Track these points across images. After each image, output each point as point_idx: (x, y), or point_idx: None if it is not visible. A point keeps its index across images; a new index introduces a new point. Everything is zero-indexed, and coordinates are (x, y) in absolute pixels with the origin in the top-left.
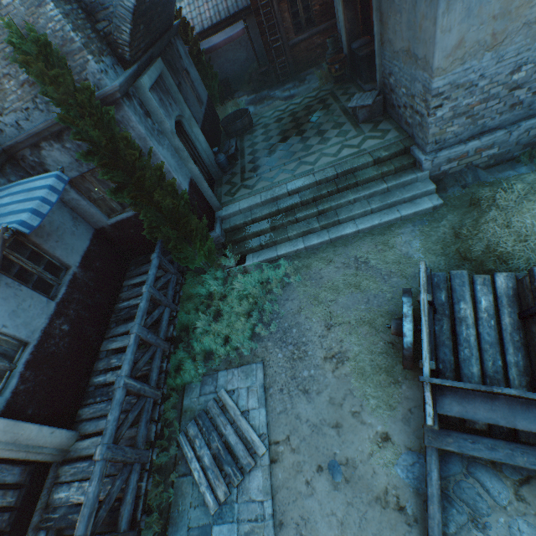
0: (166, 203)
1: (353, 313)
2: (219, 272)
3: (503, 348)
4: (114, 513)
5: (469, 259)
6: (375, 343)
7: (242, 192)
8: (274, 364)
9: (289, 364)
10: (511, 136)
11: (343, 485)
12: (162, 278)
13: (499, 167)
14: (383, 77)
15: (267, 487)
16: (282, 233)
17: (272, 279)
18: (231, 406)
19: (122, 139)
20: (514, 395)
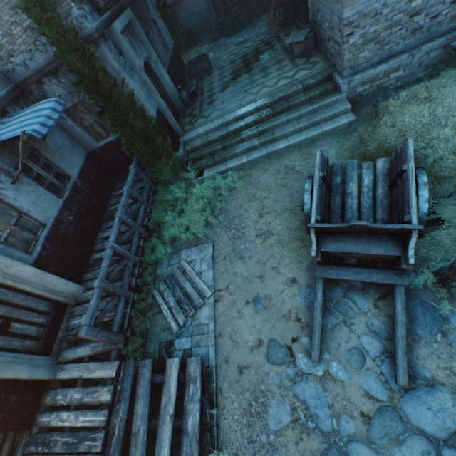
0: (137, 123)
1: (280, 204)
2: (183, 183)
3: (375, 211)
4: (109, 327)
5: (367, 157)
6: (293, 223)
7: (200, 121)
8: (220, 243)
9: (231, 242)
10: (413, 58)
11: (262, 310)
12: (138, 184)
13: (405, 87)
14: (314, 15)
15: (212, 315)
16: (231, 151)
17: (222, 186)
18: (189, 270)
19: (101, 70)
20: (366, 228)
